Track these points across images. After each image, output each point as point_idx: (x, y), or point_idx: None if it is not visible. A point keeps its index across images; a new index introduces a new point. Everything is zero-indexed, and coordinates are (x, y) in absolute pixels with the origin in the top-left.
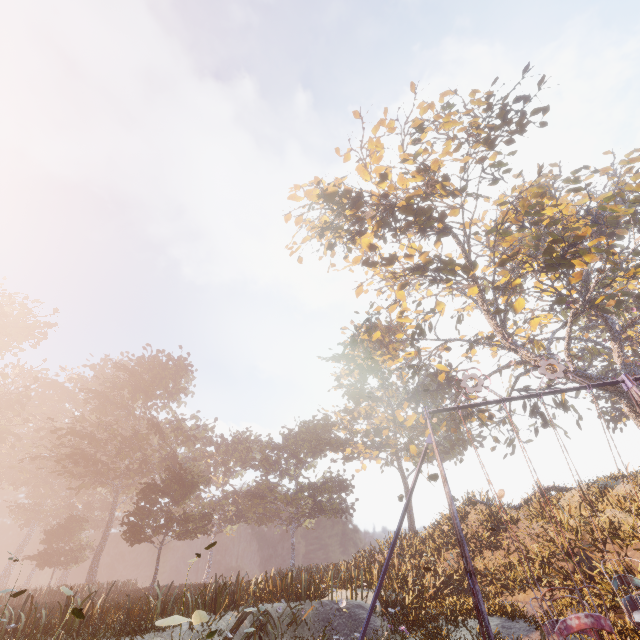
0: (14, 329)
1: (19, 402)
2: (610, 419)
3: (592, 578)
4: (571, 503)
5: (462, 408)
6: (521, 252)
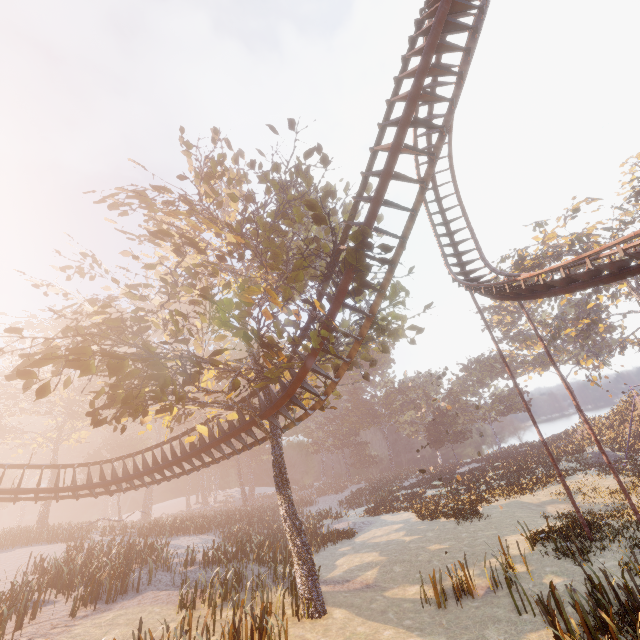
0: None
1: None
2: None
3: None
4: None
5: None
6: None
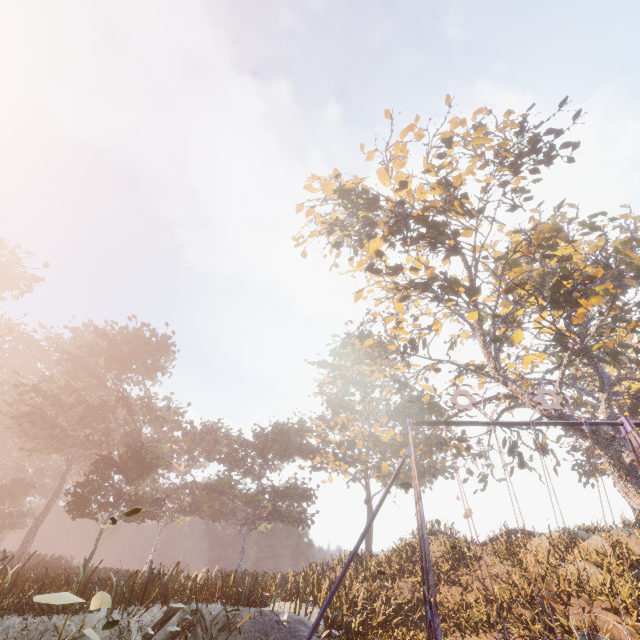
0: None
1: None
2: (583, 473)
3: (551, 631)
4: (538, 549)
5: (448, 424)
6: (527, 285)
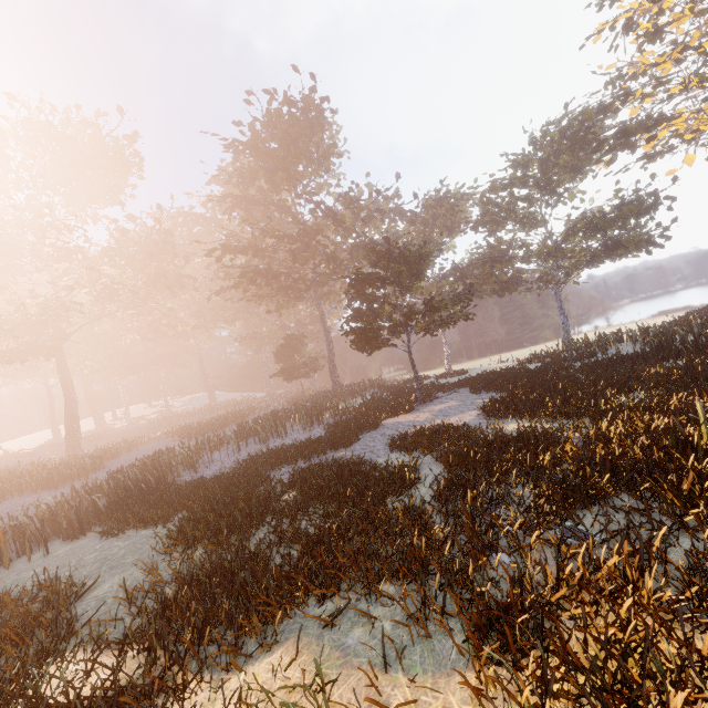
0: (104, 162)
1: (166, 242)
2: None
3: None
4: None
5: None
6: None
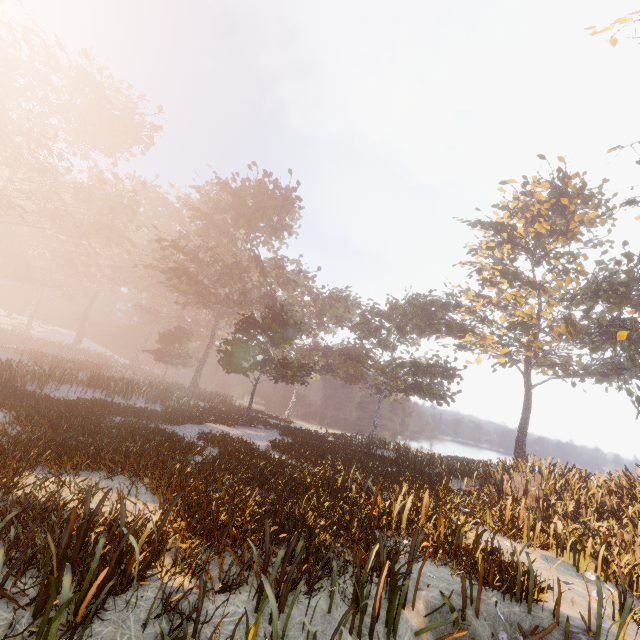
0: (122, 127)
1: (130, 208)
2: None
3: None
4: None
5: None
6: None
